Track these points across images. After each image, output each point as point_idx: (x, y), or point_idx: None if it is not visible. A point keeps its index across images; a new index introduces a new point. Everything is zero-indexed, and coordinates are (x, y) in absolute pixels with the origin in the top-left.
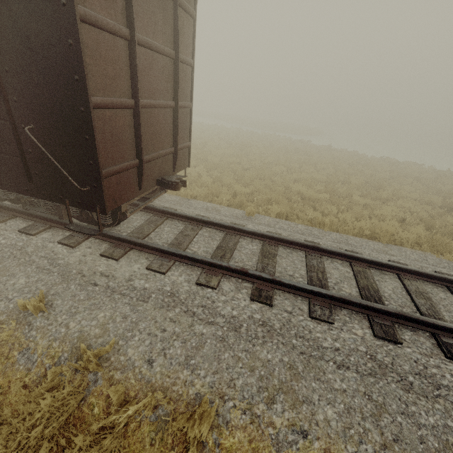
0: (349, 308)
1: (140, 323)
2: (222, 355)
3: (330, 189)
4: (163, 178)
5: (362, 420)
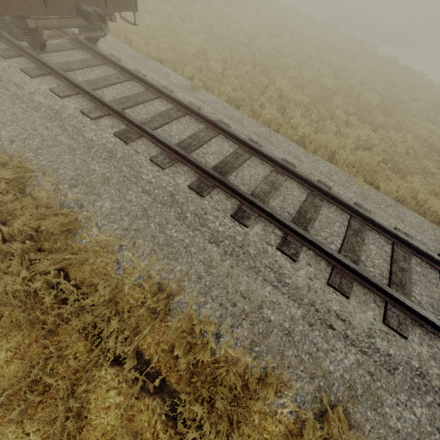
0: (188, 166)
1: (22, 121)
2: (63, 156)
3: (317, 94)
4: (80, 5)
5: (124, 215)
